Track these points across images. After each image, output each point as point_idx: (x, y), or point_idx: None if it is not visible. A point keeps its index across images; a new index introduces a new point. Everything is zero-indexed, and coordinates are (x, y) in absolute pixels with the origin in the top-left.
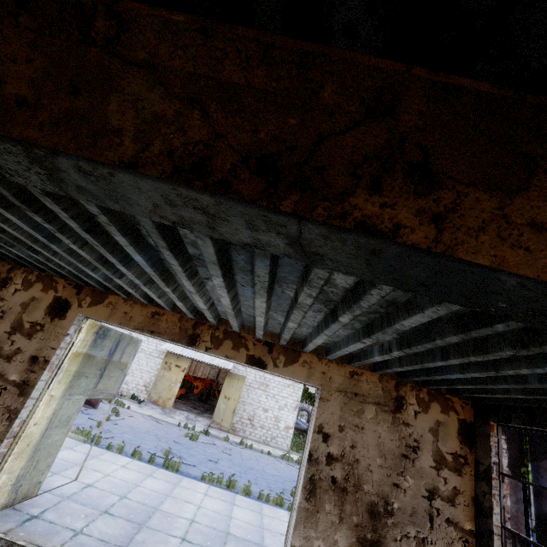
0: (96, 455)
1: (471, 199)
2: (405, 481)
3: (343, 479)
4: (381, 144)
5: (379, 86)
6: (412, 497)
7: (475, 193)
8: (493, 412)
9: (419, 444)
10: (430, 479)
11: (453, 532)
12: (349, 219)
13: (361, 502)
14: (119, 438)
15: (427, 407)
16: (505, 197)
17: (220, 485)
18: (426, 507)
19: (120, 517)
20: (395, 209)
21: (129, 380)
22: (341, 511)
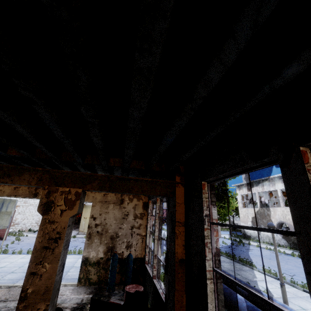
0: (6, 257)
1: (16, 177)
2: (123, 226)
3: (101, 231)
4: (3, 173)
5: (0, 167)
6: (126, 230)
7: (16, 177)
8: (150, 197)
9: (129, 213)
10: (132, 223)
11: (139, 237)
12: (0, 182)
13: (108, 236)
14: (20, 249)
15: (132, 200)
16: (20, 176)
17: (75, 253)
18: (130, 232)
19: (19, 272)
20: (6, 180)
21: (26, 222)
22: (100, 240)
